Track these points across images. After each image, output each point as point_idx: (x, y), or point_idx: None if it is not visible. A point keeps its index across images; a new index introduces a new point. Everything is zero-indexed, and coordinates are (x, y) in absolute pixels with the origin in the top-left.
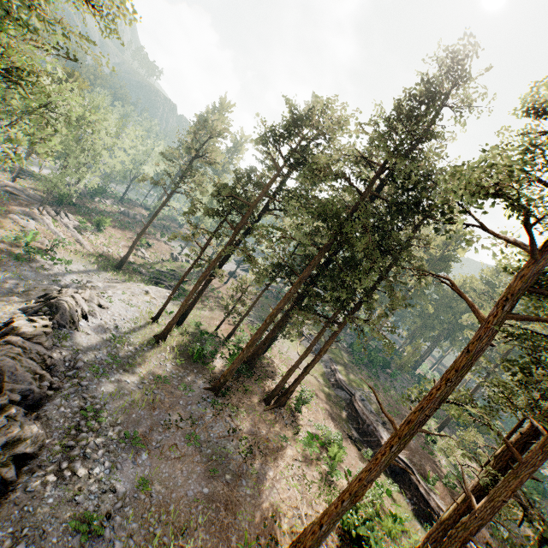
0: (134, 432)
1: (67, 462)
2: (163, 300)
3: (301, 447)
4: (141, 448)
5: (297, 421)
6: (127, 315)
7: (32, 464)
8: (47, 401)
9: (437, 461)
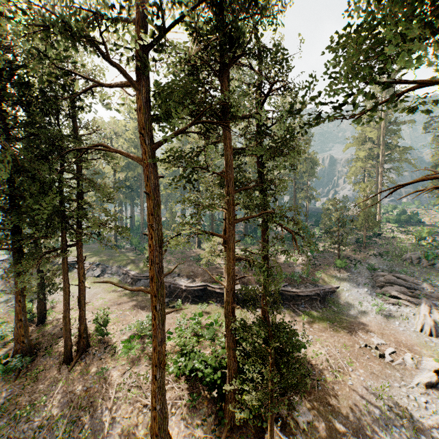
0: None
1: None
2: None
3: (125, 358)
4: None
5: (110, 343)
6: None
7: None
8: None
9: (218, 266)
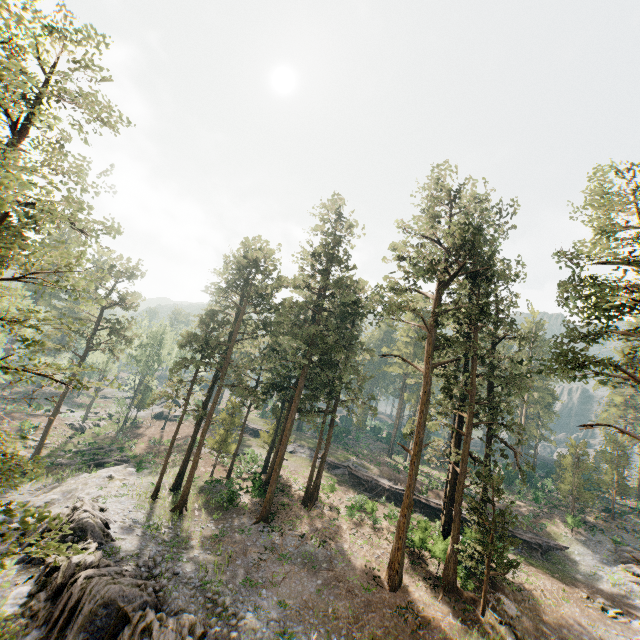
0: (247, 578)
1: (233, 619)
2: (131, 476)
3: (348, 519)
4: (256, 588)
5: (333, 505)
6: (127, 507)
7: (210, 638)
8: (161, 603)
9: (419, 480)
